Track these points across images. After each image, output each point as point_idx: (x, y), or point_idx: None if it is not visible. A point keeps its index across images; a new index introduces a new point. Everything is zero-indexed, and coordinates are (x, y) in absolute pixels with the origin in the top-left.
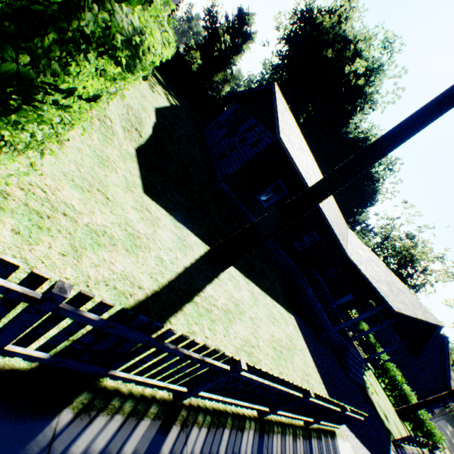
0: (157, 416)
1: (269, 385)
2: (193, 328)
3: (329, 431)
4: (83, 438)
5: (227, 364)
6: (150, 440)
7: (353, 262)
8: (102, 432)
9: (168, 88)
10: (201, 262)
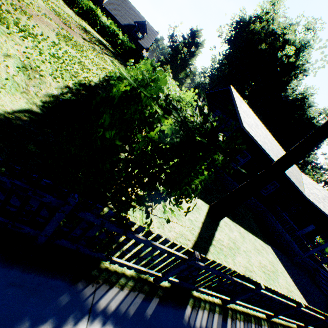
0: (219, 312)
1: (275, 298)
2: (217, 261)
3: None
4: (197, 319)
5: (252, 285)
6: (221, 325)
7: (311, 202)
8: (202, 318)
9: None
10: (208, 216)
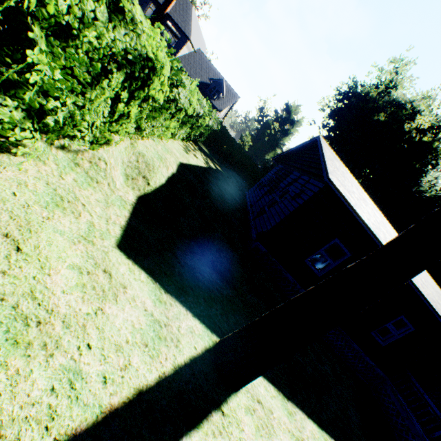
0: None
1: None
2: None
3: None
4: None
5: None
6: None
7: None
8: None
9: (212, 157)
10: (190, 371)
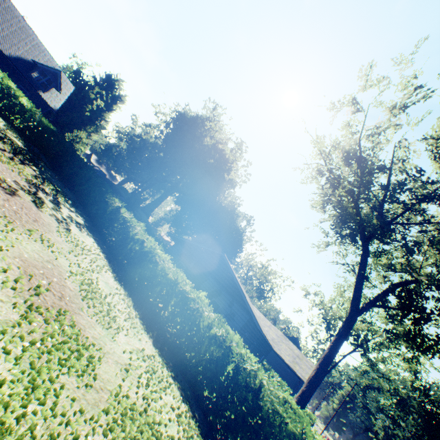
0: None
1: None
2: None
3: None
4: None
5: None
6: None
7: (278, 354)
8: None
9: None
10: None
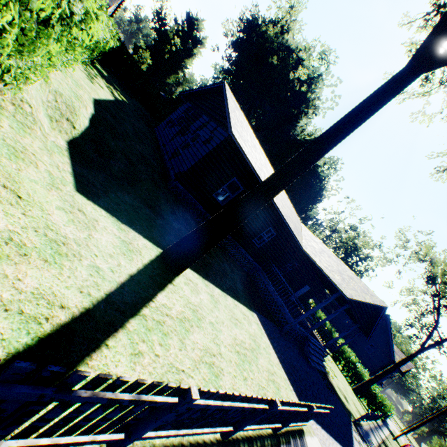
0: None
1: (230, 406)
2: (139, 348)
3: (297, 431)
4: None
5: (174, 396)
6: None
7: (308, 255)
8: None
9: (113, 83)
10: (152, 267)
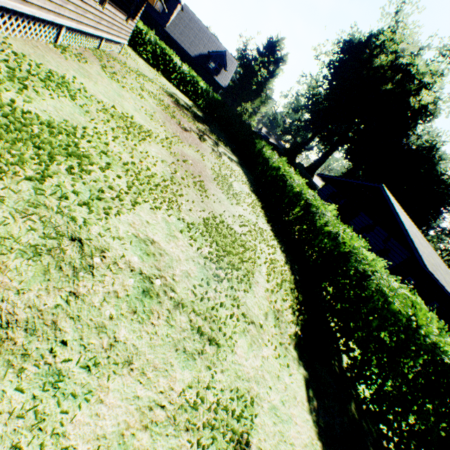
0: None
1: None
2: None
3: None
4: None
5: None
6: None
7: None
8: None
9: None
10: None
